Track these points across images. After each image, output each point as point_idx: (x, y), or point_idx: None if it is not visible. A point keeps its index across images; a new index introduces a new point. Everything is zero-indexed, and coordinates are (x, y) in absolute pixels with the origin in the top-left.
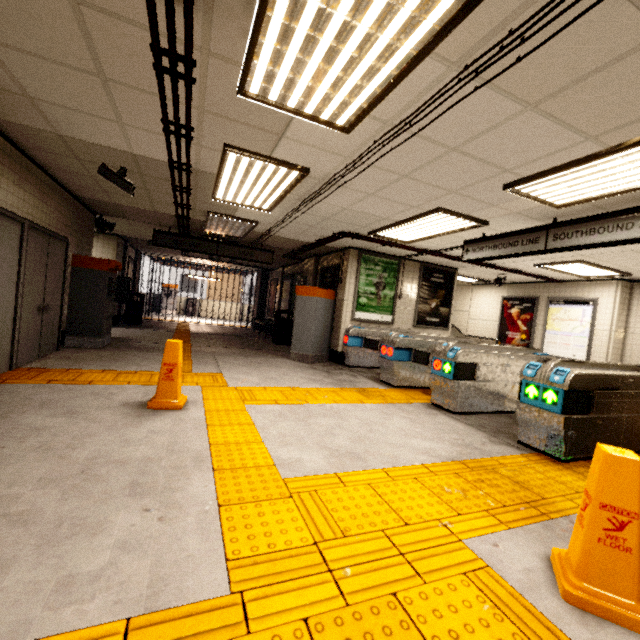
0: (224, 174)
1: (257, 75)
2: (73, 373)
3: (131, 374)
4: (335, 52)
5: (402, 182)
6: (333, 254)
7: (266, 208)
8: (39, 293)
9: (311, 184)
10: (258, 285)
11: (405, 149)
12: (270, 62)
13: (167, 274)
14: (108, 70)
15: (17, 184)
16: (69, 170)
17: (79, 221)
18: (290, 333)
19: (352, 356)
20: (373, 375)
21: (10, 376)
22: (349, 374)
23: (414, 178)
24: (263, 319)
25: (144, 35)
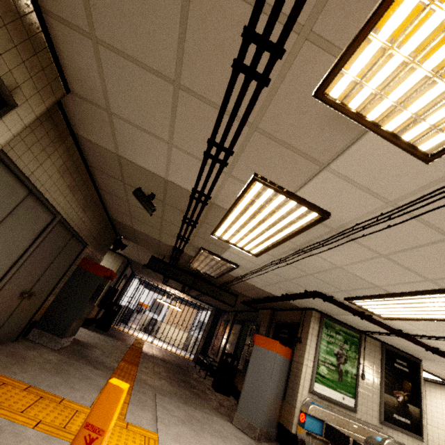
0: (236, 209)
1: (358, 63)
2: None
3: (54, 403)
4: None
5: (441, 245)
6: (291, 311)
7: (255, 252)
8: (33, 279)
9: (318, 233)
10: (210, 322)
11: None
12: (393, 35)
13: (145, 295)
14: (185, 74)
15: (70, 188)
16: (114, 193)
17: (103, 235)
18: (232, 381)
19: None
20: None
21: None
22: None
23: None
24: (207, 356)
25: (244, 13)
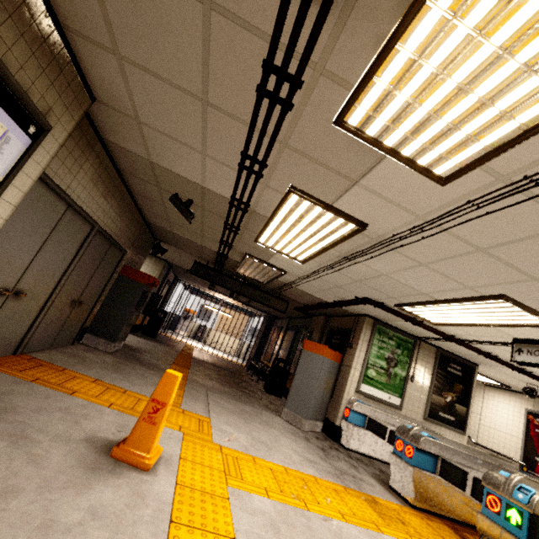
0: (277, 218)
1: (368, 99)
2: (66, 375)
3: (119, 392)
4: (495, 64)
5: (472, 256)
6: (345, 317)
7: (301, 259)
8: (80, 288)
9: (360, 242)
10: (262, 328)
11: (505, 216)
12: (393, 80)
13: (191, 301)
14: (212, 93)
15: (104, 196)
16: (149, 197)
17: (141, 240)
18: (283, 384)
19: (351, 436)
20: (376, 472)
21: (7, 361)
22: (348, 461)
23: (492, 254)
24: (259, 362)
25: (262, 48)
